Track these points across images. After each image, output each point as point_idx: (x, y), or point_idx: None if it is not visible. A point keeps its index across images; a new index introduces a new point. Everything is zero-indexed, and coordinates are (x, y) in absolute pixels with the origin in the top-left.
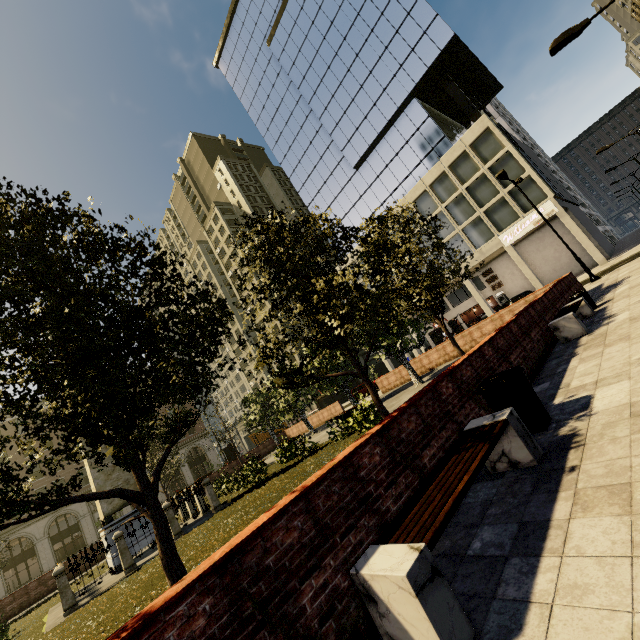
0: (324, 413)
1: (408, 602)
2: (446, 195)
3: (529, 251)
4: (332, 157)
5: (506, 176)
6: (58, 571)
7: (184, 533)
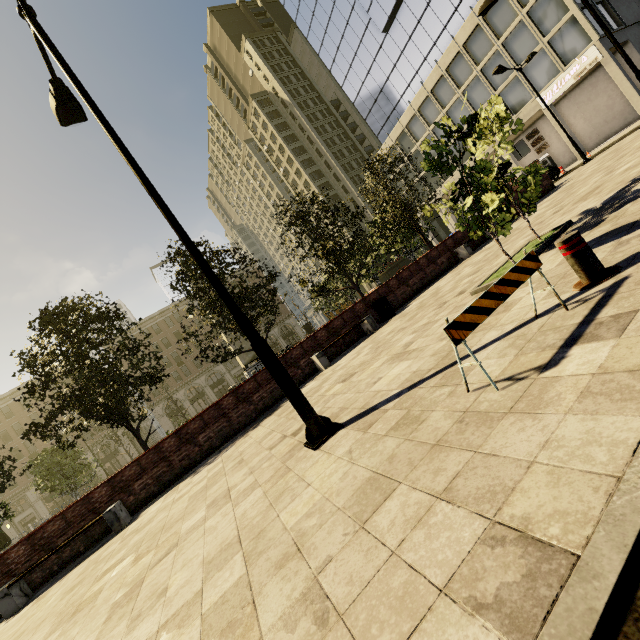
0: None
1: (317, 360)
2: (481, 54)
3: (579, 102)
4: (359, 20)
5: (503, 70)
6: (233, 386)
7: None
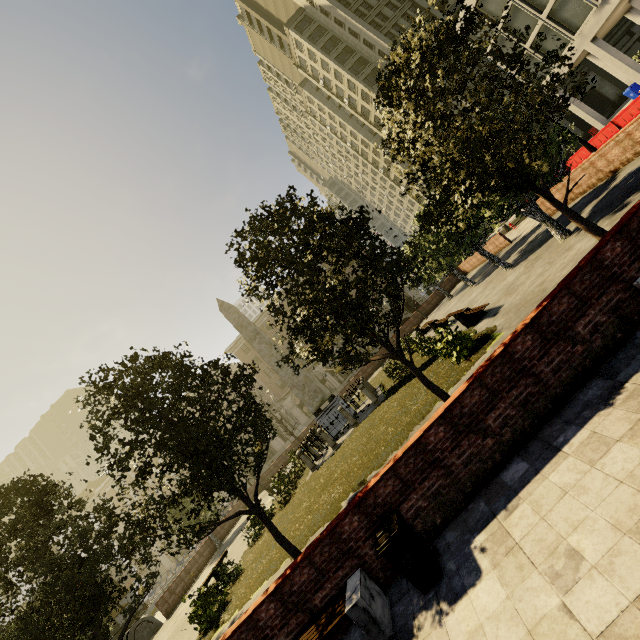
0: (488, 247)
1: None
2: None
3: None
4: None
5: None
6: (298, 453)
7: (359, 422)
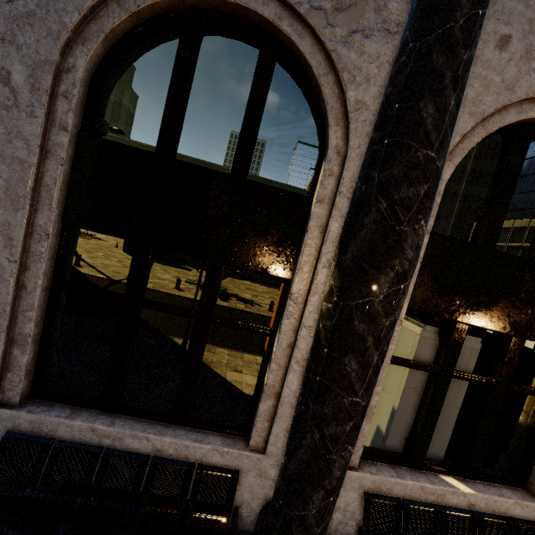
0: None
1: None
2: None
3: None
4: None
5: None
6: None
7: None
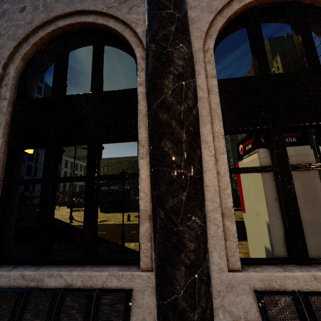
0: None
1: None
2: None
3: None
4: None
5: None
6: None
7: None
